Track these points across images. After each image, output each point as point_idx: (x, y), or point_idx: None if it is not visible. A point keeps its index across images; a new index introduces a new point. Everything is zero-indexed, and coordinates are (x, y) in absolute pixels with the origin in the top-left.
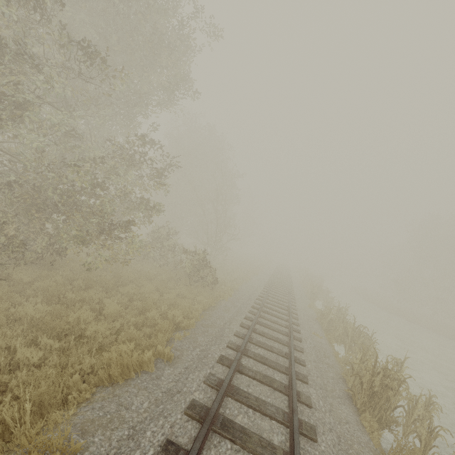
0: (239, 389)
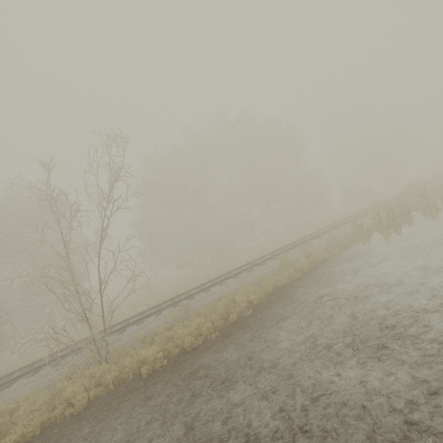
0: (357, 215)
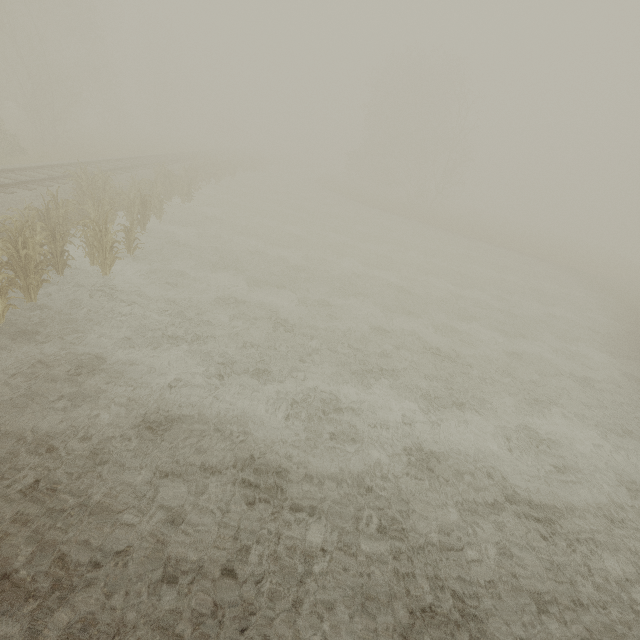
0: None
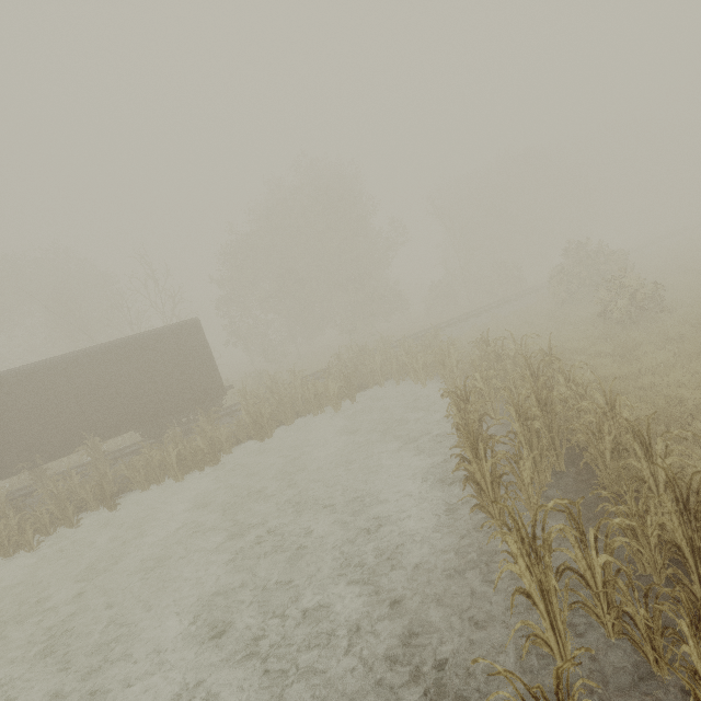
0: None
